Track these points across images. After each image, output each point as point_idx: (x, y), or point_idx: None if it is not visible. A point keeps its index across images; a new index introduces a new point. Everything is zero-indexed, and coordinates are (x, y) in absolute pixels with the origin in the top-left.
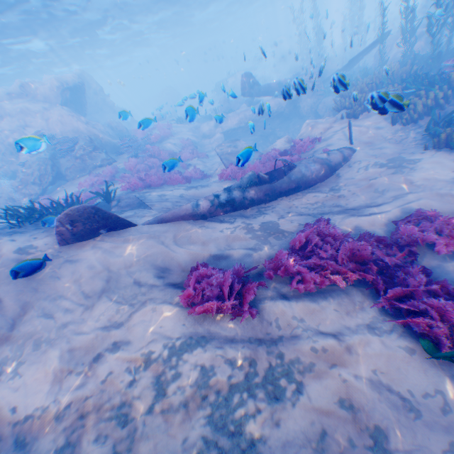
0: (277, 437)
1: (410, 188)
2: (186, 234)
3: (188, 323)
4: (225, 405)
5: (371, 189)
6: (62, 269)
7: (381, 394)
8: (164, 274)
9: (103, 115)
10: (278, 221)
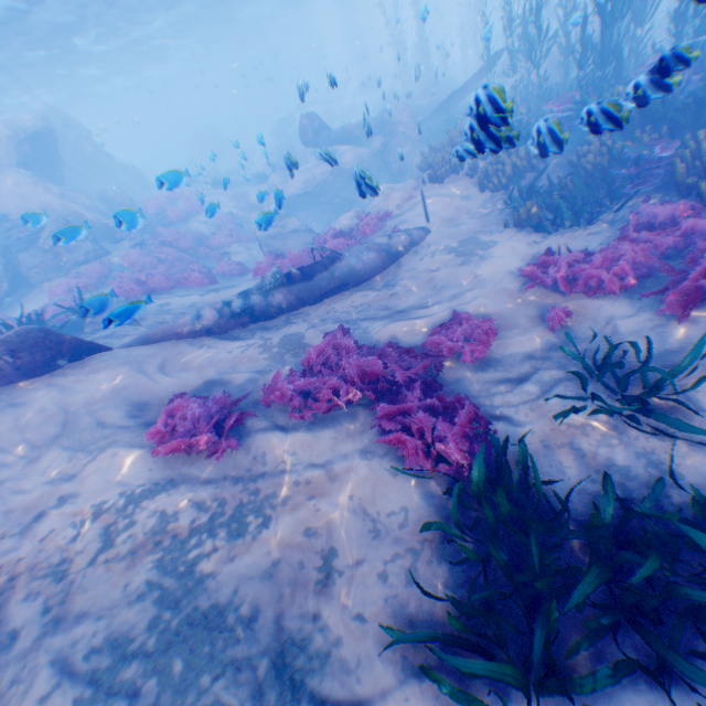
0: (228, 571)
1: (470, 282)
2: (180, 358)
3: (156, 466)
4: (180, 547)
5: (430, 285)
6: (1, 414)
7: (351, 518)
8: (137, 411)
9: (95, 177)
10: (306, 334)
